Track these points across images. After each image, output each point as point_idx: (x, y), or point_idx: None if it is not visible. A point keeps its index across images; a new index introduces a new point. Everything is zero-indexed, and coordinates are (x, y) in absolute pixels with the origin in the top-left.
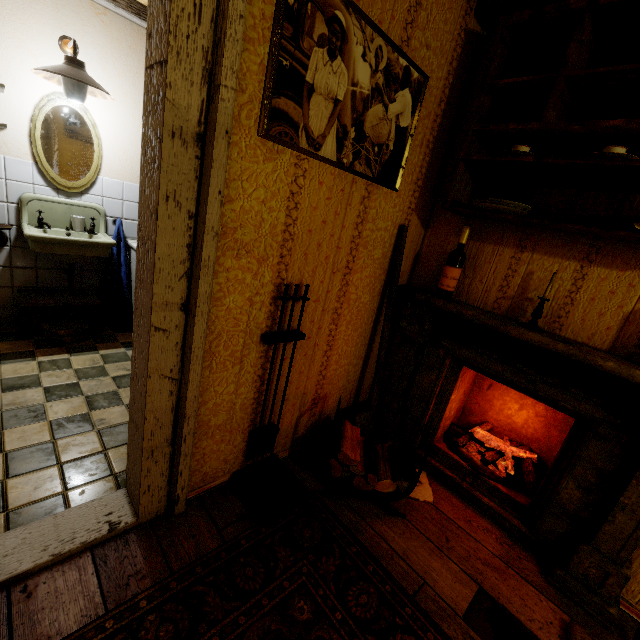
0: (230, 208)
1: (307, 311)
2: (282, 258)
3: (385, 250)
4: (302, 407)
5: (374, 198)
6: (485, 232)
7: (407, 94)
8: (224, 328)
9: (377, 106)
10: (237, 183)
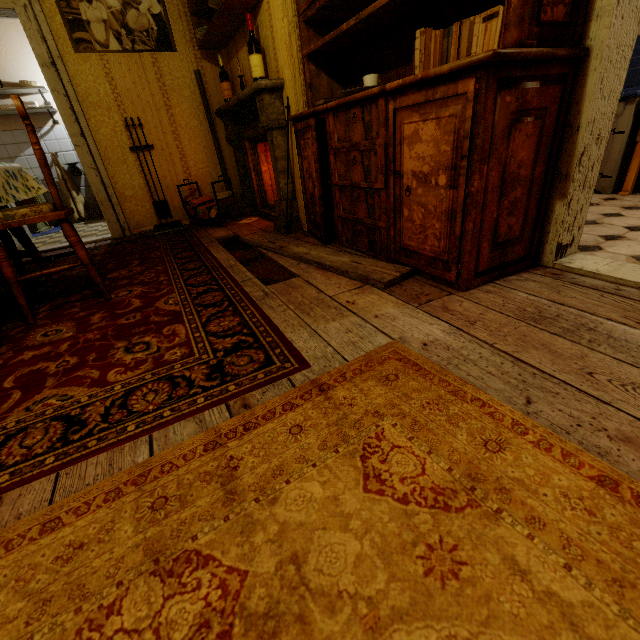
0: (80, 89)
1: (152, 134)
2: (120, 107)
3: (192, 90)
4: (184, 193)
5: (162, 61)
6: (230, 53)
7: None
8: (107, 145)
9: (131, 11)
10: (78, 77)
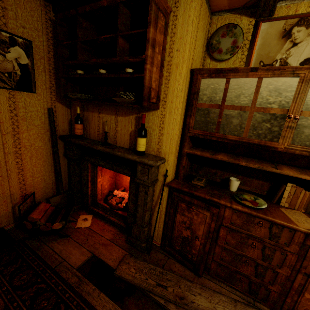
0: None
1: None
2: None
3: (43, 120)
4: (13, 201)
5: (19, 97)
6: (88, 107)
7: (18, 49)
8: None
9: None
10: None
